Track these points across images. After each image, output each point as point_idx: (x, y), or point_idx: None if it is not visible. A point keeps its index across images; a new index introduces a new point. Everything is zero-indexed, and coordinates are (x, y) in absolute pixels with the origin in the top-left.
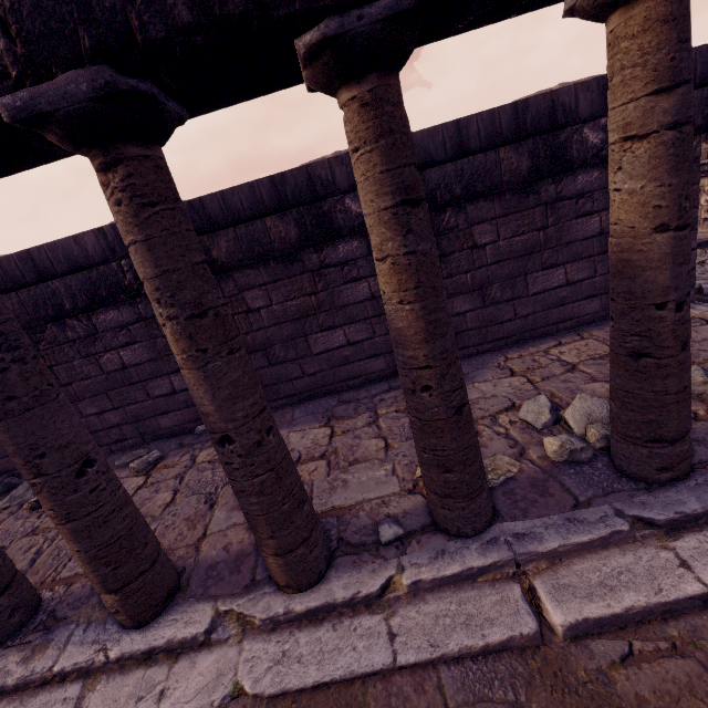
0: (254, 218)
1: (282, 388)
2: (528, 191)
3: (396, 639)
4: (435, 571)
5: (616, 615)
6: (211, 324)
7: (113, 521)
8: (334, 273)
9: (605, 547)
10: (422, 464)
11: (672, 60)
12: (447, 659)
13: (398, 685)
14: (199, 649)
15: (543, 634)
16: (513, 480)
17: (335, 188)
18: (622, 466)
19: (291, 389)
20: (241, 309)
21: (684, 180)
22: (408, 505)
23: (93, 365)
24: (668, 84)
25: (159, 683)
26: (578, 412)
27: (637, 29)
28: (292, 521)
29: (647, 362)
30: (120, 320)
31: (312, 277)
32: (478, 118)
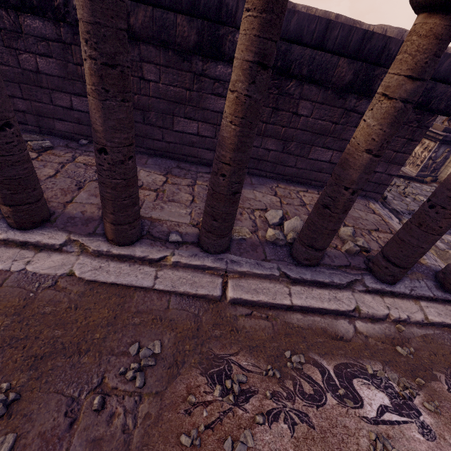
0: (170, 9)
1: (146, 142)
2: (341, 96)
3: (158, 279)
4: (188, 260)
5: (253, 301)
6: (117, 76)
7: (17, 167)
8: (208, 83)
9: (265, 278)
10: (204, 212)
11: (425, 63)
12: (177, 293)
13: (151, 295)
14: (54, 251)
15: (222, 298)
16: (244, 240)
17: (234, 21)
18: (292, 252)
19: (151, 145)
20: (137, 74)
21: (391, 132)
22: (190, 230)
23: (12, 57)
24: (416, 76)
25: (28, 257)
26: (291, 224)
27: (424, 33)
28: (126, 211)
29: (327, 211)
30: (42, 32)
31: (193, 77)
32: (341, 27)
